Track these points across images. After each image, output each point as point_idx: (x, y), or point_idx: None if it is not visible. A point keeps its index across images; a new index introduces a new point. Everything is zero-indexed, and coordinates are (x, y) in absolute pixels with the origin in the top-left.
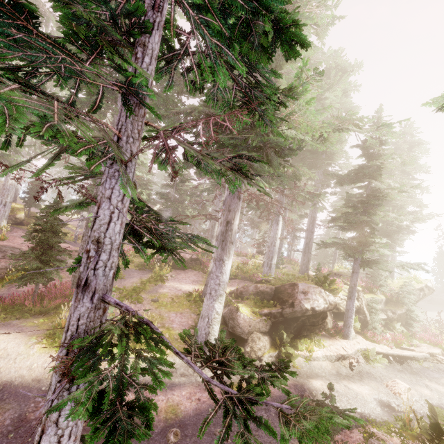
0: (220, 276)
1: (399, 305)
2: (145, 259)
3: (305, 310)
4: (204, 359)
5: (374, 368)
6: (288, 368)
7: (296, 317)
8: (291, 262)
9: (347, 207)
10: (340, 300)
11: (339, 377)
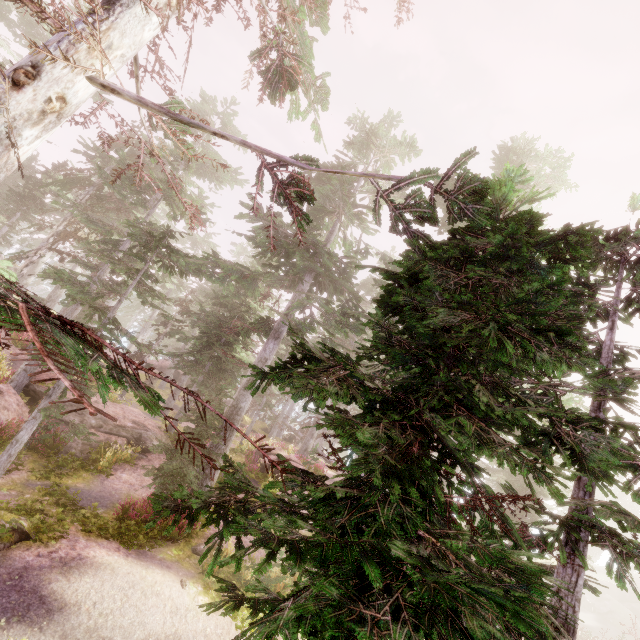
0: None
1: None
2: None
3: None
4: None
5: None
6: None
7: None
8: None
9: None
10: None
11: None
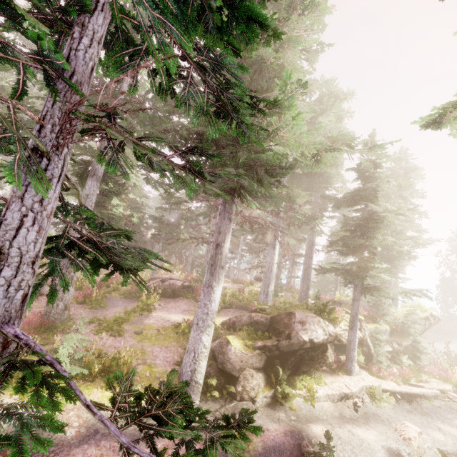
0: (208, 304)
1: (404, 336)
2: (89, 280)
3: (303, 342)
4: (133, 413)
5: (381, 408)
6: (253, 422)
7: (293, 350)
8: (290, 290)
9: (345, 230)
10: (342, 330)
11: (342, 420)
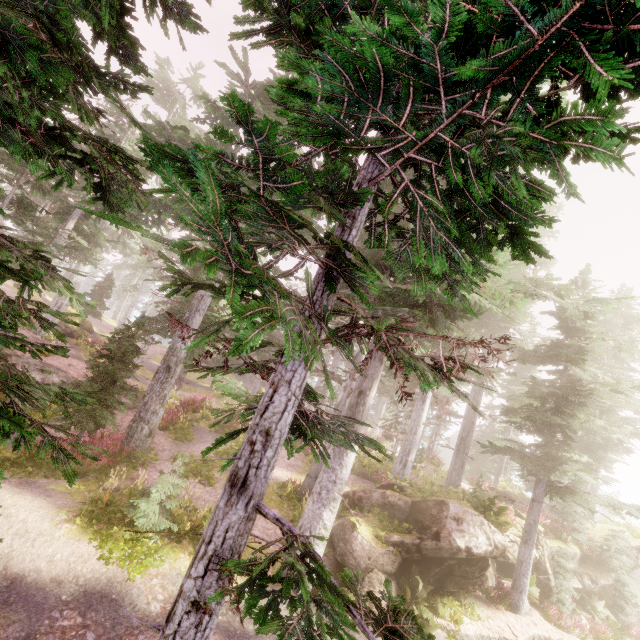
0: (338, 469)
1: (602, 569)
2: (289, 451)
3: (456, 549)
4: (374, 622)
5: None
6: None
7: (440, 557)
8: (432, 461)
9: (530, 396)
10: (510, 541)
11: None
